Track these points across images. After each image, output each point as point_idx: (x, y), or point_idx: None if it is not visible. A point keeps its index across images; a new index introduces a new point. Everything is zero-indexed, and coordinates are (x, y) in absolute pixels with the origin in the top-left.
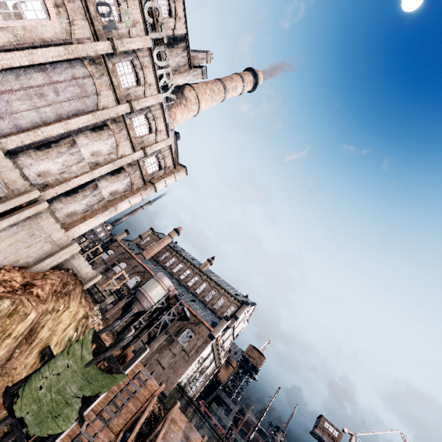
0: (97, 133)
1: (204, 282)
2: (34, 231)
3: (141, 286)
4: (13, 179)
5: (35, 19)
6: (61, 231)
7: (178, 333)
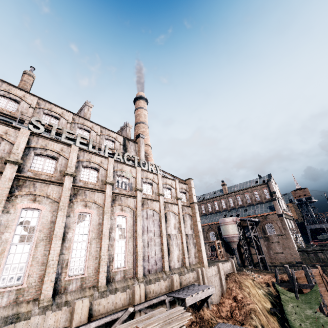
0: (167, 220)
1: (236, 196)
2: (210, 280)
3: (222, 235)
4: (192, 277)
5: (125, 224)
6: (212, 268)
7: (264, 232)
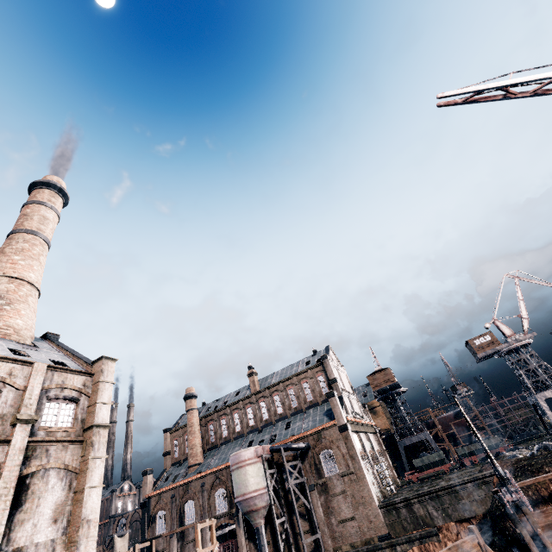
0: None
1: (273, 396)
2: None
3: (234, 496)
4: None
5: None
6: None
7: (319, 472)
